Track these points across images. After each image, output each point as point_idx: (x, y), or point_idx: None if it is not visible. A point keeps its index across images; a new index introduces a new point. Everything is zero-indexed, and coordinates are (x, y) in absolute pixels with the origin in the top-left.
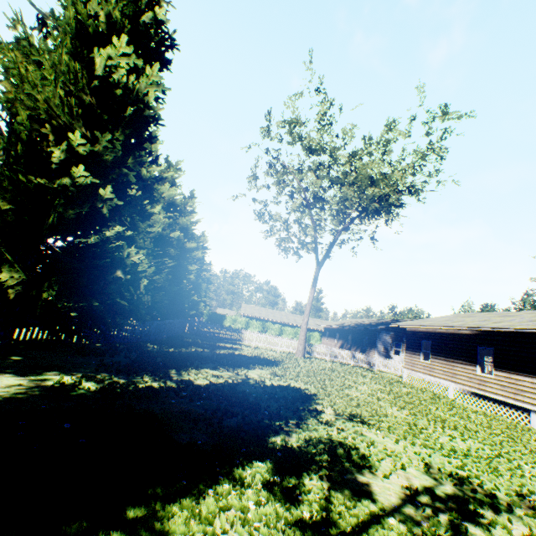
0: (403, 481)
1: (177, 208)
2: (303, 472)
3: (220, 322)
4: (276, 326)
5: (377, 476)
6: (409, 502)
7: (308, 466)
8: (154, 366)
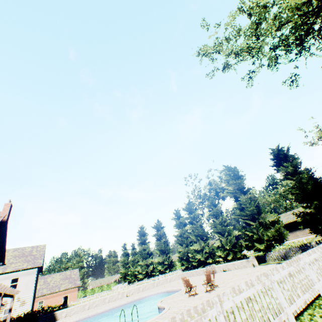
0: None
1: (198, 216)
2: None
3: None
4: None
5: None
6: None
7: None
8: None
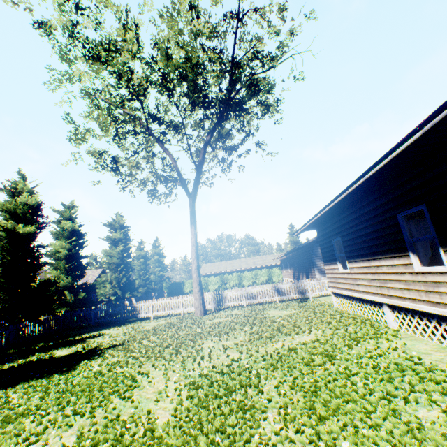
0: None
1: None
2: None
3: (181, 290)
4: (234, 275)
5: None
6: None
7: None
8: None
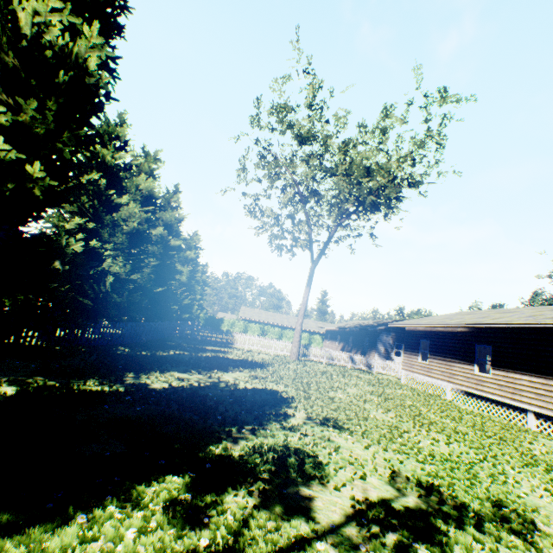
0: (357, 493)
1: (157, 202)
2: (228, 487)
3: (217, 326)
4: (276, 329)
5: (327, 488)
6: (354, 520)
7: (239, 480)
8: (110, 369)
